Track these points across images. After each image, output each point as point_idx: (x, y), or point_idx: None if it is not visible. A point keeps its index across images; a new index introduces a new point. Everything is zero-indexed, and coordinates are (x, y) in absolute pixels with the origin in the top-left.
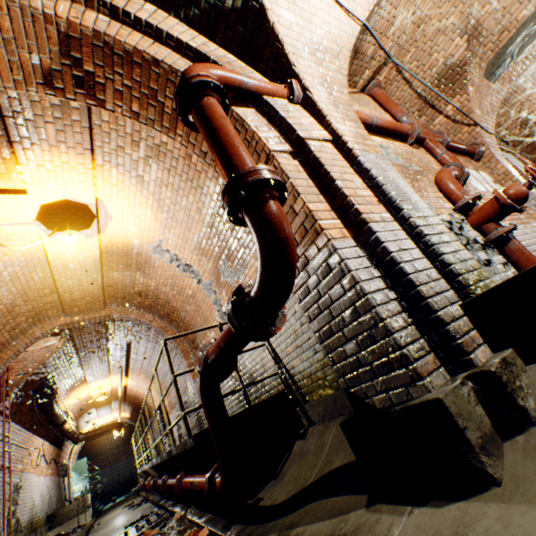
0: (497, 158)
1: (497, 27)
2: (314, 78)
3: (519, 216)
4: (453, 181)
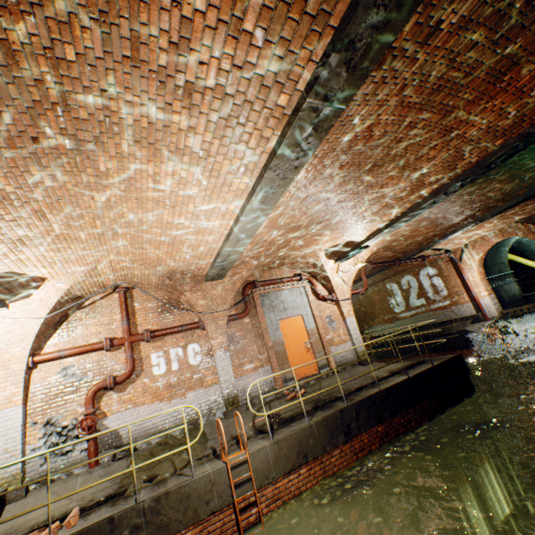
0: (210, 335)
1: (192, 268)
2: None
3: (179, 390)
4: (88, 398)
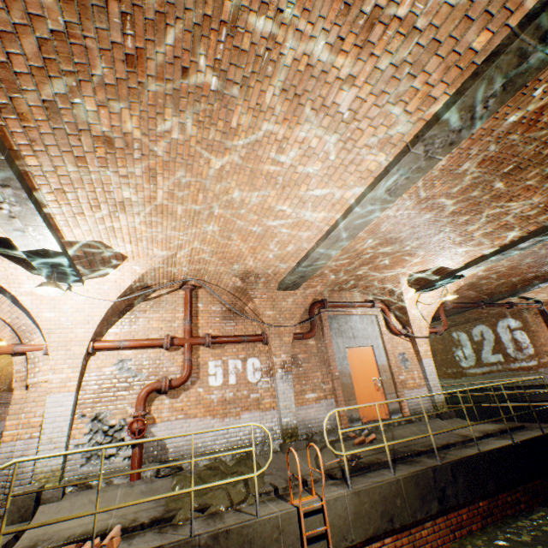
0: (273, 351)
1: (269, 272)
2: (60, 342)
3: (233, 408)
4: (140, 398)
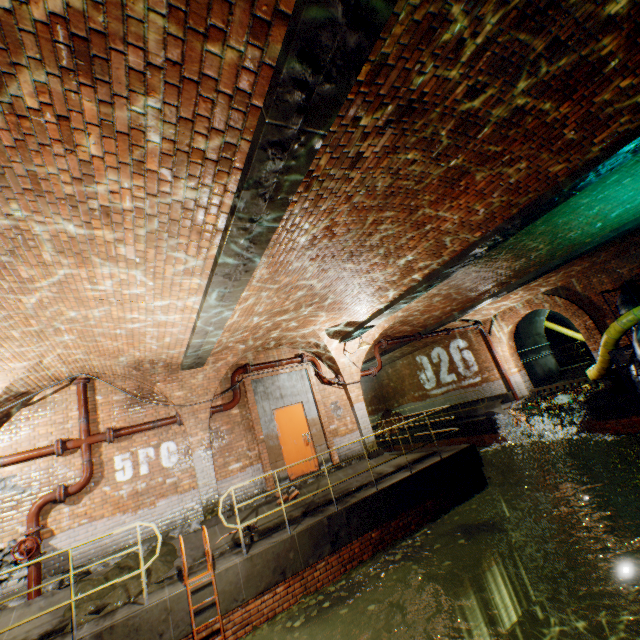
0: (188, 431)
1: (164, 357)
2: None
3: (148, 499)
4: (31, 514)
